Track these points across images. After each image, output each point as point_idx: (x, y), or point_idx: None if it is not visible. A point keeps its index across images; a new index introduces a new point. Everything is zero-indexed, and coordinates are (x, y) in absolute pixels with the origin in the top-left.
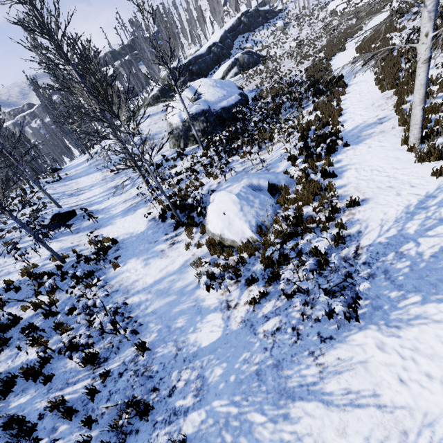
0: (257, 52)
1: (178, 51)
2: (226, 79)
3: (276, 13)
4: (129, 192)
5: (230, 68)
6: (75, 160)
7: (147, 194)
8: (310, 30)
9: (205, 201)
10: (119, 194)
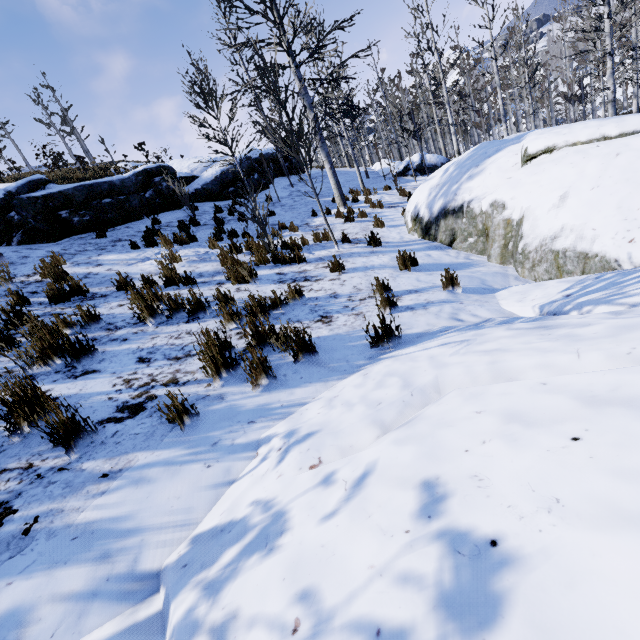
0: None
1: None
2: None
3: None
4: None
5: None
6: None
7: None
8: None
9: None
10: None
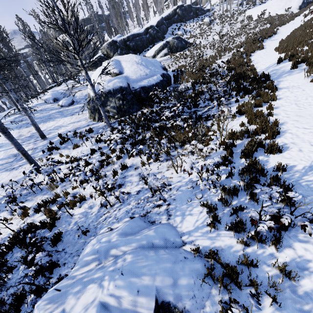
0: (185, 39)
1: (124, 29)
2: (157, 57)
3: (204, 11)
4: (19, 170)
5: (161, 48)
6: (8, 111)
7: (30, 182)
8: (230, 29)
9: (68, 245)
10: (10, 169)
